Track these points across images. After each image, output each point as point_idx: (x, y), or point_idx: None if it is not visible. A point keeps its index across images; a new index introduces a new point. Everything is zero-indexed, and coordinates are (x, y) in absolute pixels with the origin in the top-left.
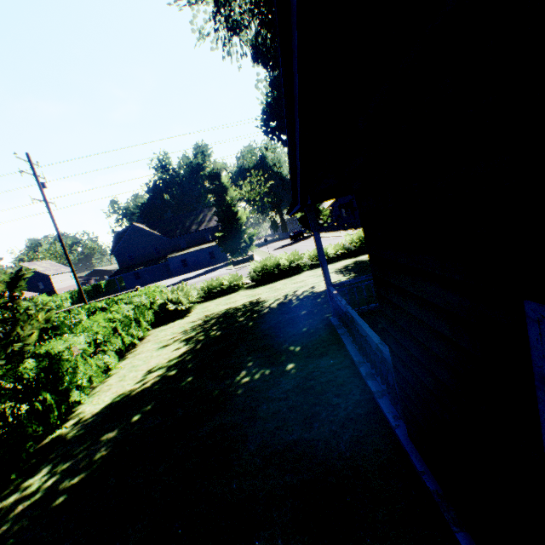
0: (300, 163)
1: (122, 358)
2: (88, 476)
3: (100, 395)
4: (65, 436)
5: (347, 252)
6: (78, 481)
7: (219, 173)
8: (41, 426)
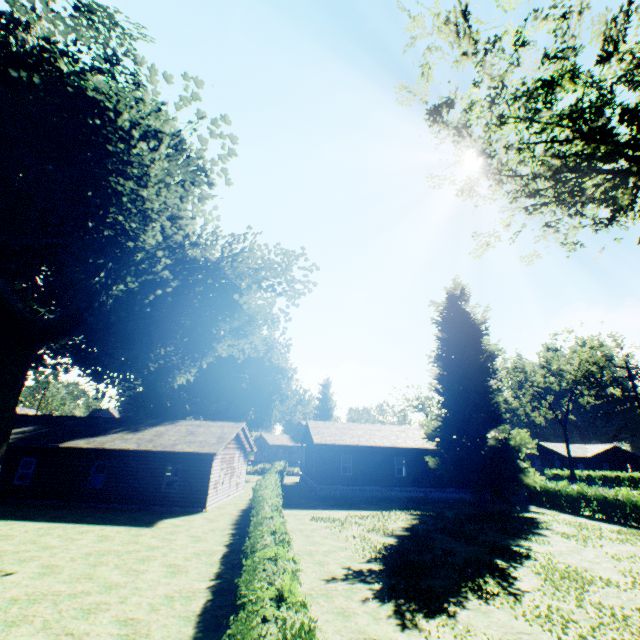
0: None
1: None
2: None
3: None
4: None
5: None
6: None
7: None
8: None
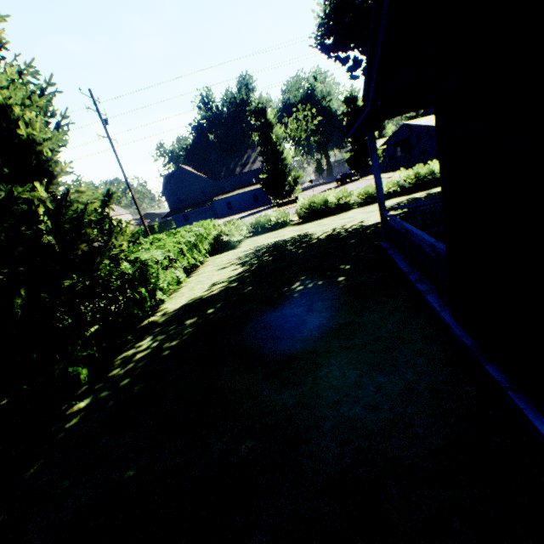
0: (380, 50)
1: (187, 277)
2: (182, 341)
3: (177, 299)
4: (157, 321)
5: (399, 190)
6: (176, 344)
7: (264, 108)
8: (141, 310)
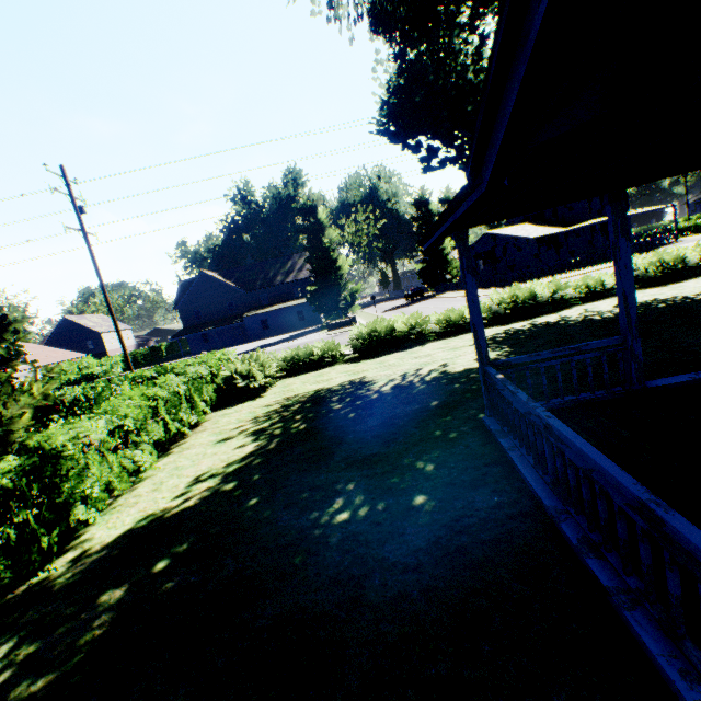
0: None
1: (164, 453)
2: (58, 681)
3: (121, 512)
4: (53, 582)
5: (491, 317)
6: (41, 690)
7: (315, 206)
8: (10, 567)
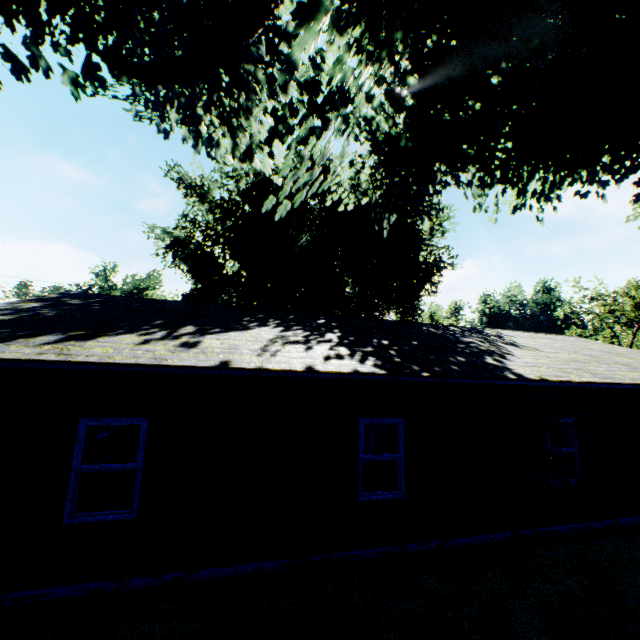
0: None
1: None
2: None
3: None
4: None
5: None
6: None
7: None
8: None
